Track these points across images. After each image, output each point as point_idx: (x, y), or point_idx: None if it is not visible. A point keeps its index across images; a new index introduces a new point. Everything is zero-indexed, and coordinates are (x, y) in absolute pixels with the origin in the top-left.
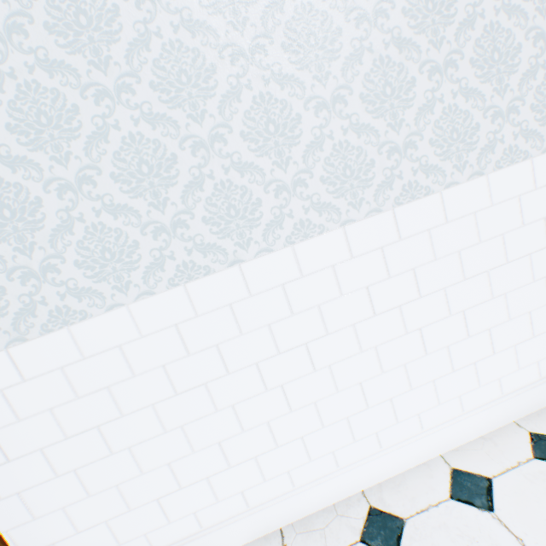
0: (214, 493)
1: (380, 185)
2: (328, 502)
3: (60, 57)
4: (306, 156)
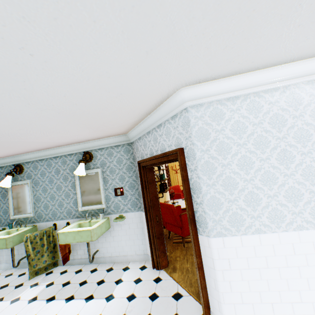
0: (292, 310)
1: None
2: None
3: (276, 165)
4: None
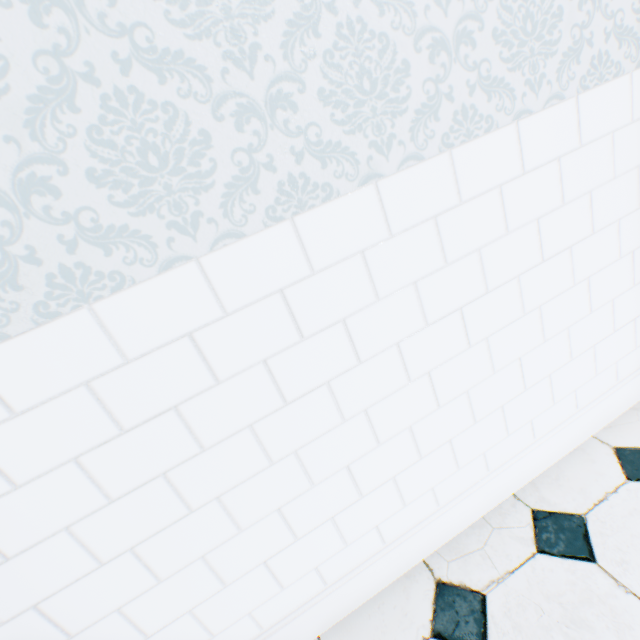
0: (341, 536)
1: (565, 54)
2: (476, 517)
3: None
4: None
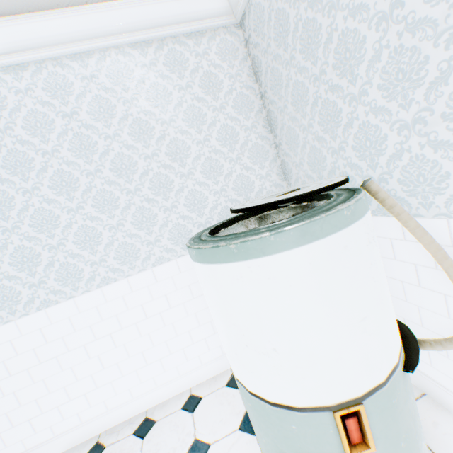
0: (62, 415)
1: (144, 258)
2: (128, 417)
3: None
4: (106, 248)
